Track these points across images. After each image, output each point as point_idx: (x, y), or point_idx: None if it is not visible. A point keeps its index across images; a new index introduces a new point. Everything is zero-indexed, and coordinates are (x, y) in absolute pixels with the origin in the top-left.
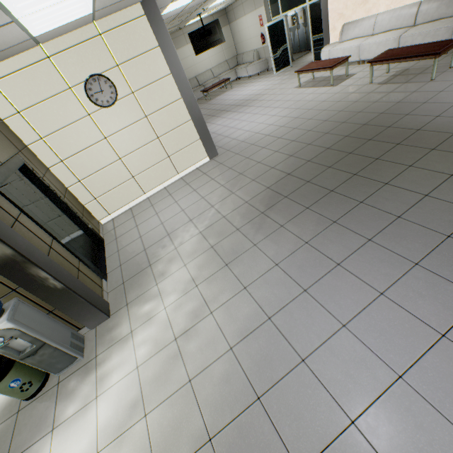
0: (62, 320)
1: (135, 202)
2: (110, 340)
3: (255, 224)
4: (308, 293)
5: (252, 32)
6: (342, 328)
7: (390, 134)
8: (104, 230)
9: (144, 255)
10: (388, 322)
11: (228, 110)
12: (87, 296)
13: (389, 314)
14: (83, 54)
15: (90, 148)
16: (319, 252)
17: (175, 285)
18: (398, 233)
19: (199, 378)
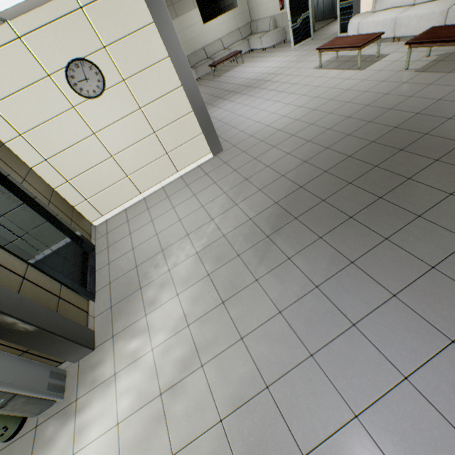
0: (40, 357)
1: (130, 203)
2: (92, 381)
3: (258, 250)
4: (315, 360)
5: None
6: (354, 420)
7: (427, 144)
8: (96, 234)
9: (135, 274)
10: (413, 423)
11: (237, 92)
12: (66, 333)
13: (414, 411)
14: (62, 33)
15: (77, 146)
16: (331, 303)
17: (165, 320)
18: (431, 291)
19: (182, 454)
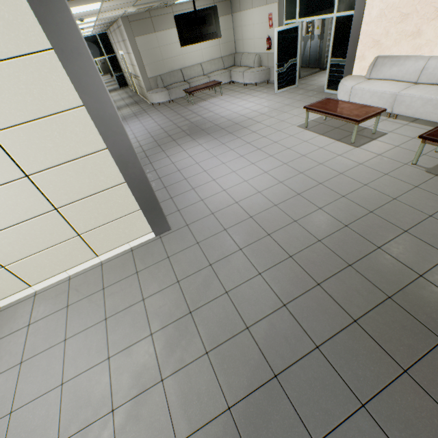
0: None
1: (10, 299)
2: None
3: None
4: None
5: (257, 31)
6: None
7: None
8: None
9: None
10: None
11: (208, 132)
12: None
13: None
14: None
15: None
16: None
17: None
18: None
19: None
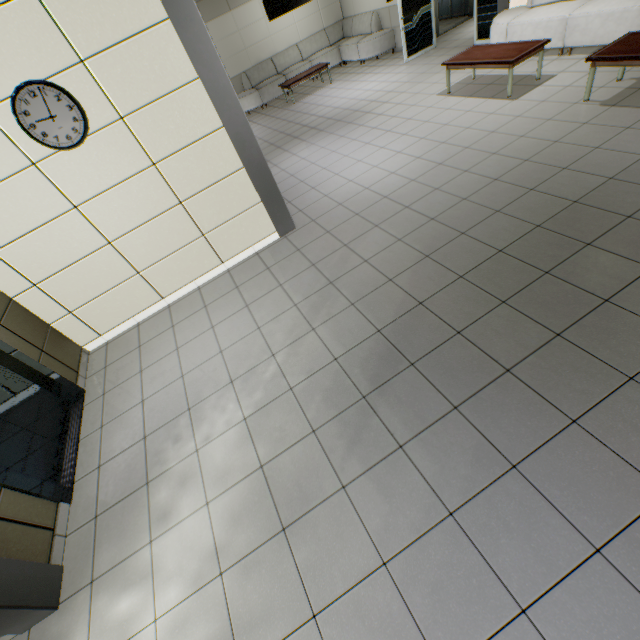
0: None
1: (146, 314)
2: None
3: (347, 424)
4: None
5: None
6: None
7: (633, 236)
8: (89, 367)
9: (141, 453)
10: None
11: (321, 129)
12: None
13: None
14: None
15: (46, 227)
16: (479, 554)
17: (183, 557)
18: None
19: None
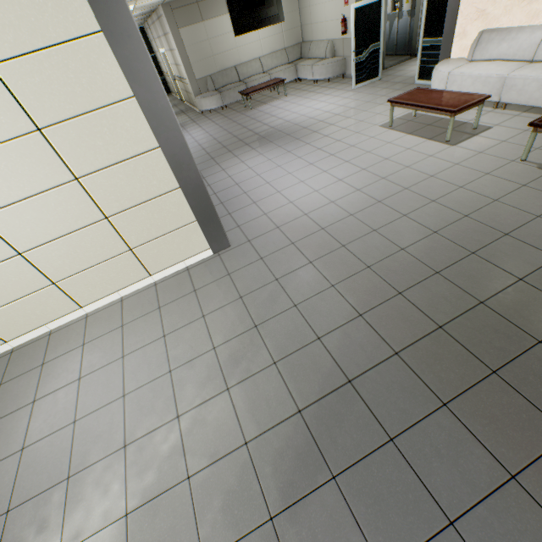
0: None
1: (61, 322)
2: None
3: None
4: None
5: (329, 10)
6: None
7: None
8: None
9: None
10: None
11: (270, 140)
12: None
13: None
14: None
15: None
16: None
17: None
18: None
19: None
